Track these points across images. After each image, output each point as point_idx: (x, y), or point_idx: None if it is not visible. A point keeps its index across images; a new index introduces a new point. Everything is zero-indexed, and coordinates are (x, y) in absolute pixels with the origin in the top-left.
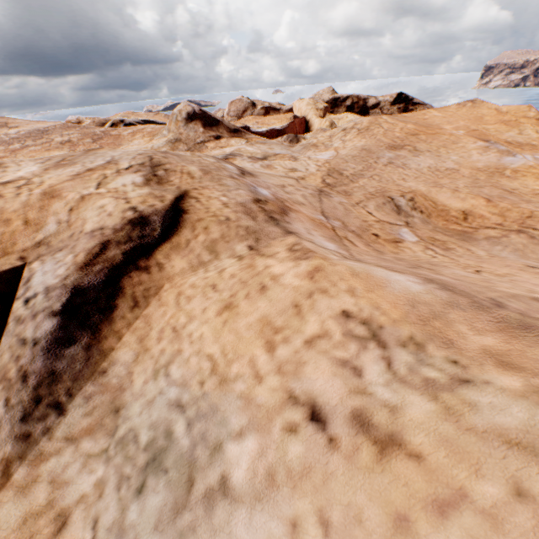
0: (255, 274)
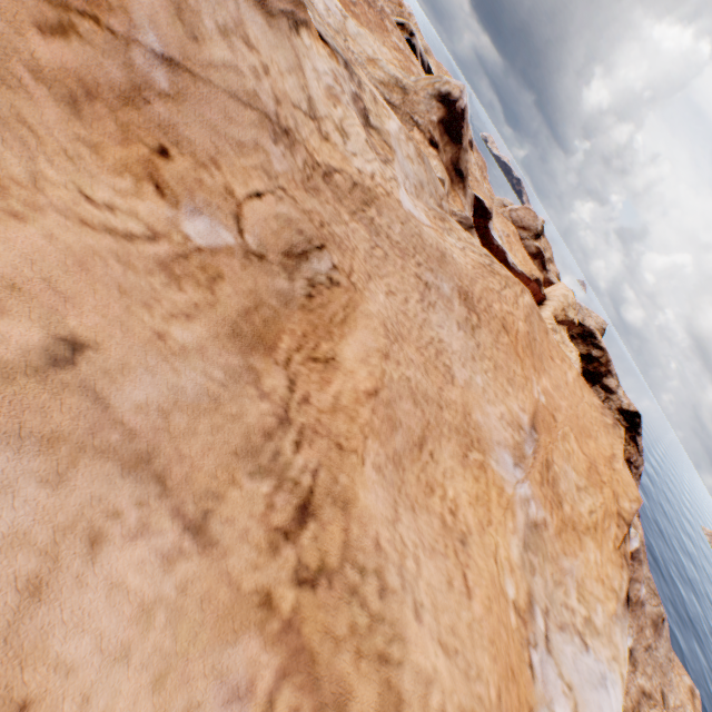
0: None
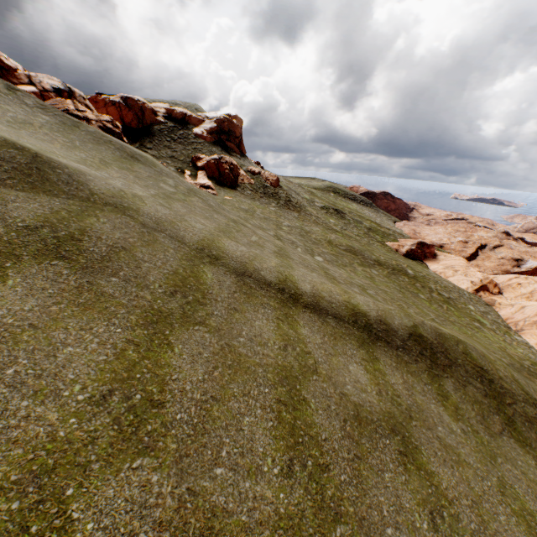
0: (507, 250)
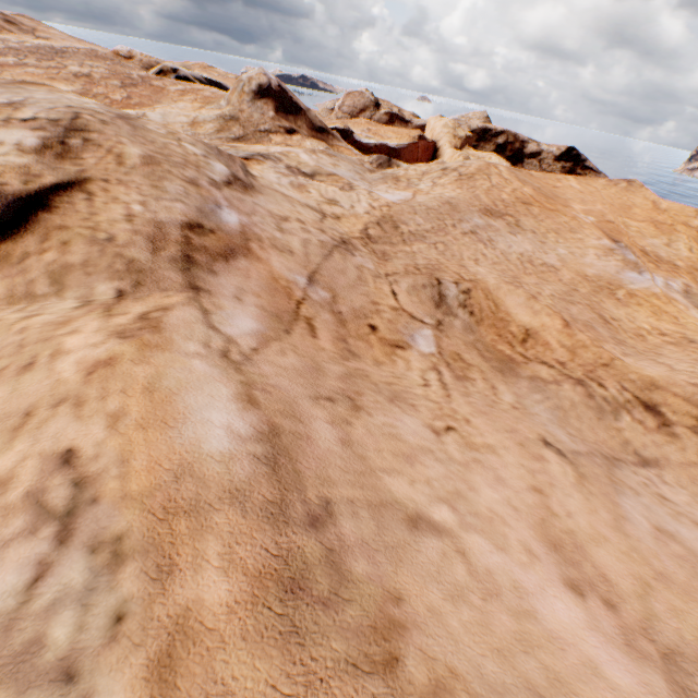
0: (46, 338)
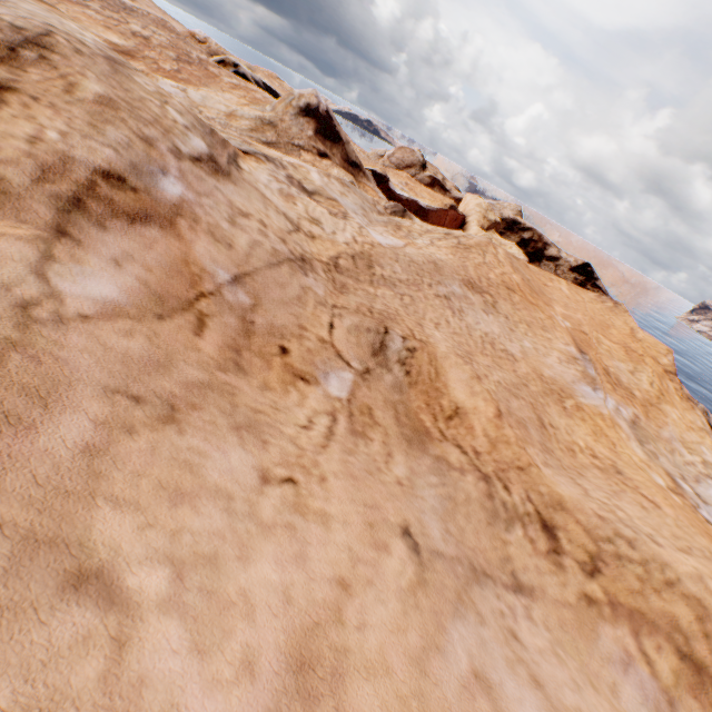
0: None
